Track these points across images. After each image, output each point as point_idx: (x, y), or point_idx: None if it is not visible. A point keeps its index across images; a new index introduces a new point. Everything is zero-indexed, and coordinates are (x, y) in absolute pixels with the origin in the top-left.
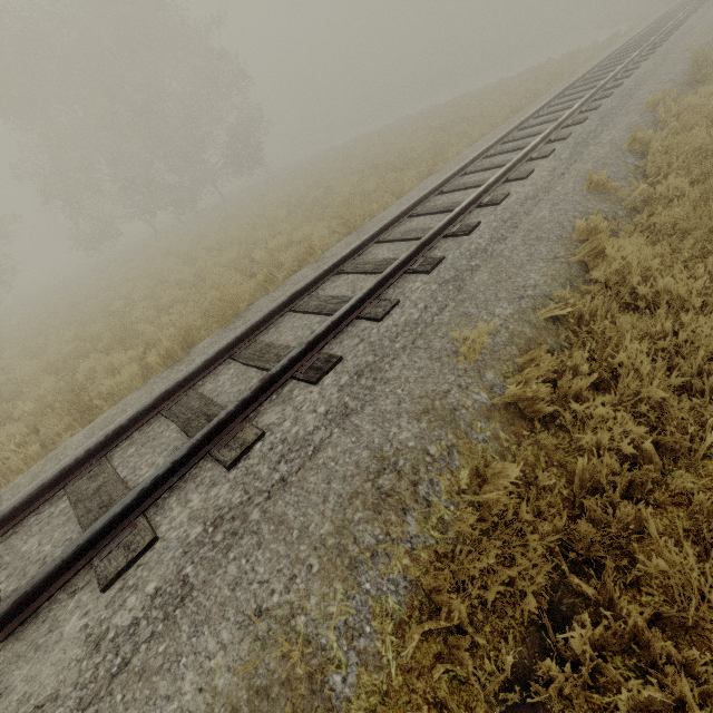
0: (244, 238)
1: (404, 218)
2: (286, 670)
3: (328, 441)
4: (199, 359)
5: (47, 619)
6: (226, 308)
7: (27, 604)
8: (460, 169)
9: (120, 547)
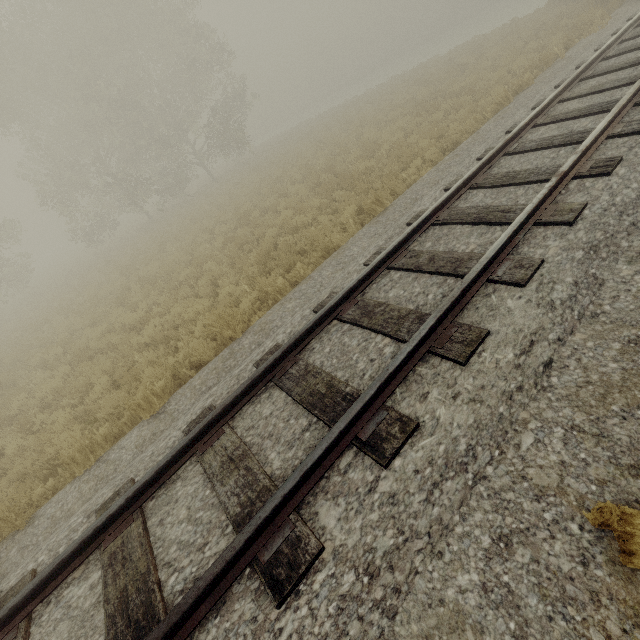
0: (173, 274)
1: (257, 390)
2: None
3: None
4: None
5: None
6: None
7: None
8: (382, 260)
9: None
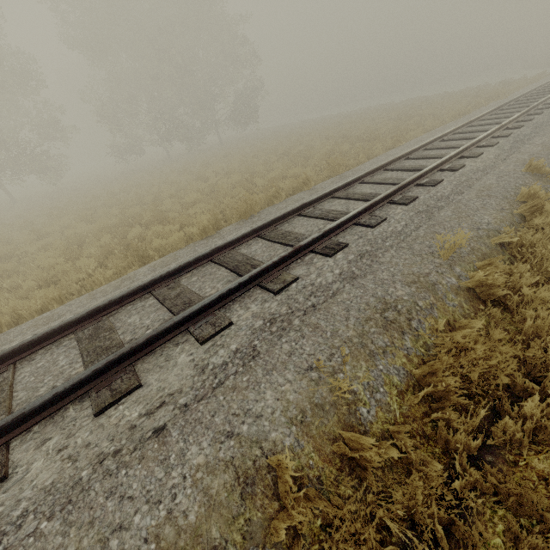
0: (244, 170)
1: (381, 170)
2: (333, 398)
3: (342, 290)
4: (231, 235)
5: (163, 354)
6: (248, 207)
7: (151, 343)
8: (423, 145)
9: (208, 324)
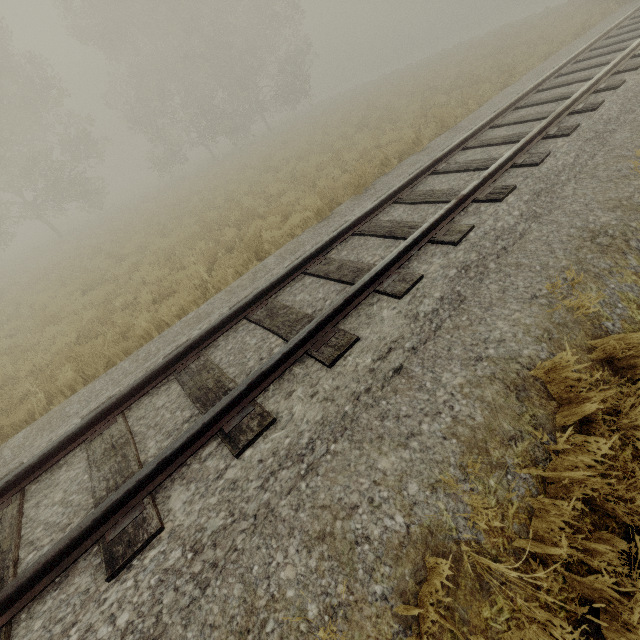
0: (319, 150)
1: (511, 110)
2: (573, 317)
3: (529, 230)
4: (357, 209)
5: (362, 314)
6: (362, 179)
7: (346, 306)
8: (555, 71)
9: (396, 282)
